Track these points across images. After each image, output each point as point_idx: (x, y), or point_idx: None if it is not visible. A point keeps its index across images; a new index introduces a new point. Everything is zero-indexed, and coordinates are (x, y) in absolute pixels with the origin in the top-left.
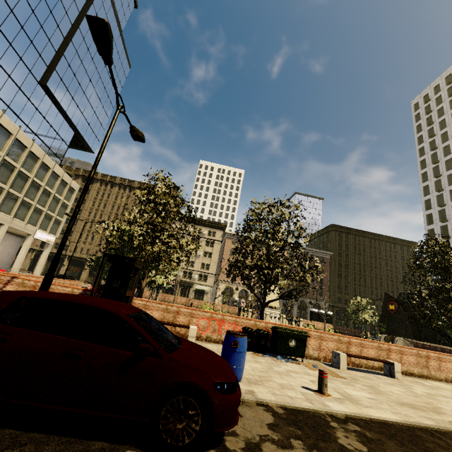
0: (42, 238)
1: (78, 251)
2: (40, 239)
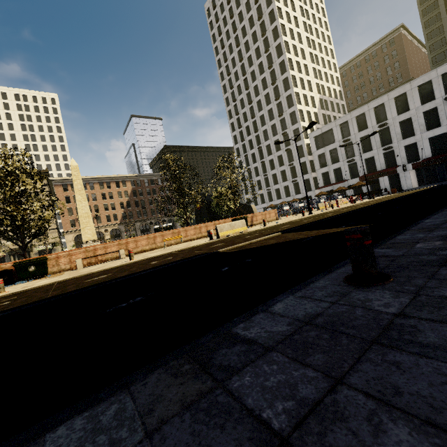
0: None
1: None
2: None
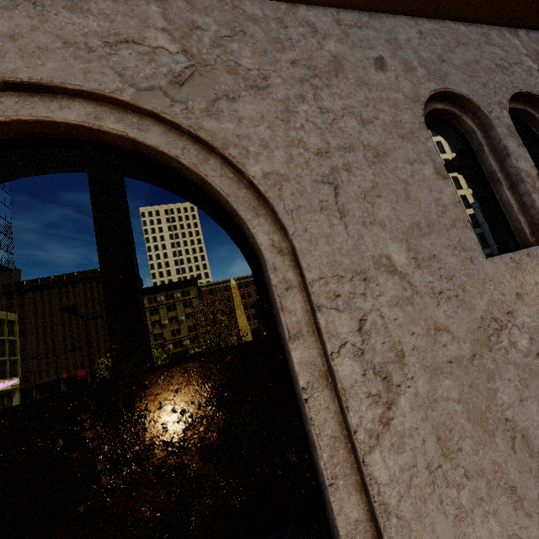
0: (6, 386)
1: (43, 376)
2: (4, 388)
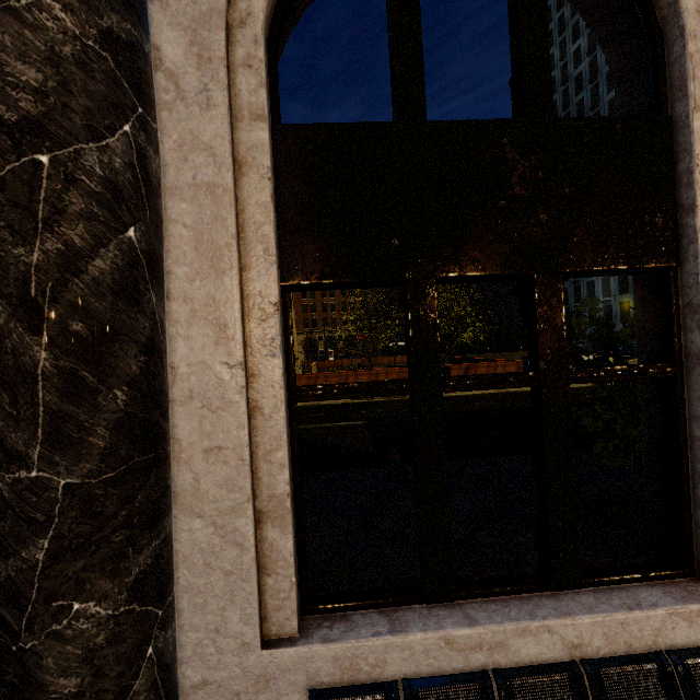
0: None
1: None
2: None
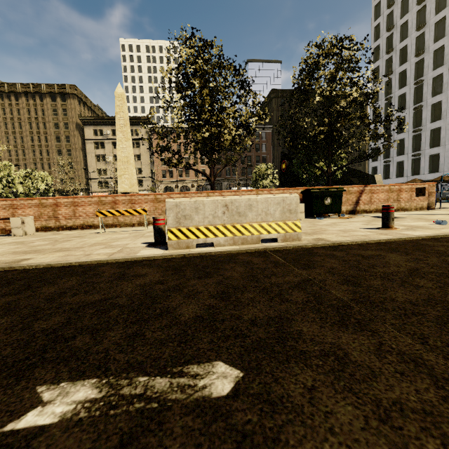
0: None
1: None
2: None
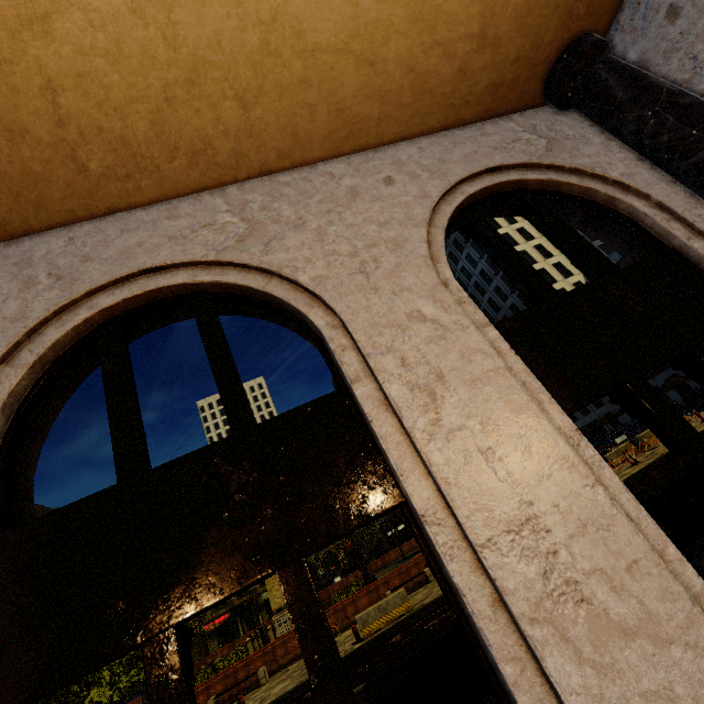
0: None
1: None
2: None
